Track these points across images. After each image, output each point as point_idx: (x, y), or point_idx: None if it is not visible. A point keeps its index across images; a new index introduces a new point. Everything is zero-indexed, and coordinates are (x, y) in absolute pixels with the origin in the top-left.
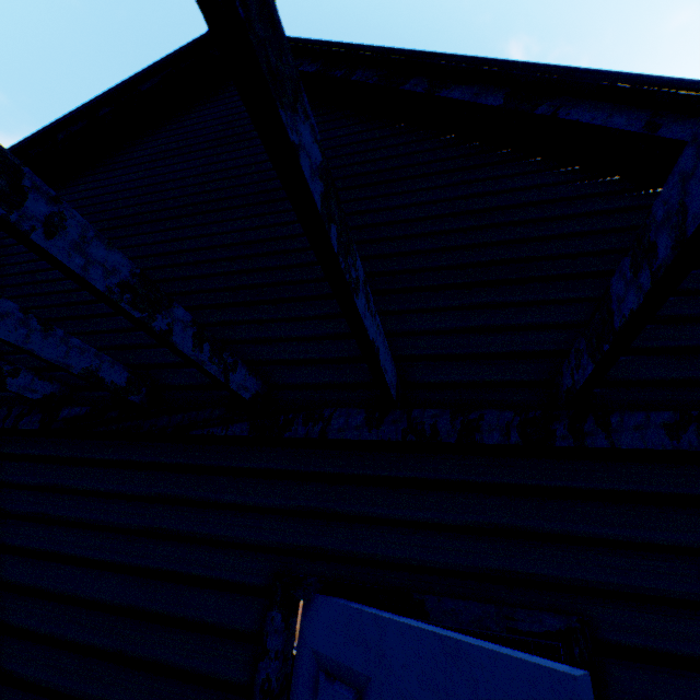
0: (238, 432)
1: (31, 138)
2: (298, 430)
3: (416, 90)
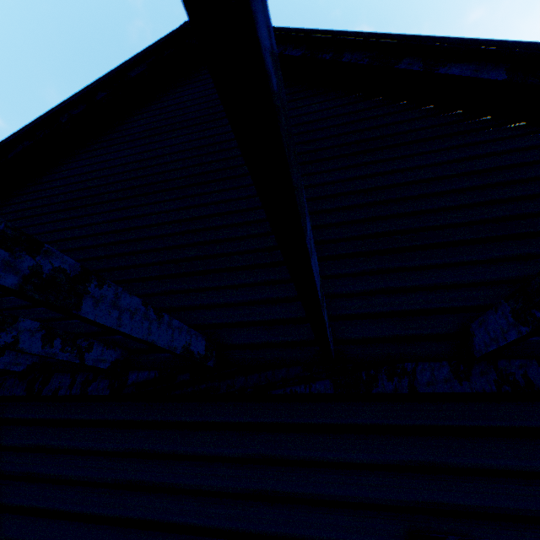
0: (323, 390)
1: (37, 121)
2: (384, 385)
3: (412, 68)
